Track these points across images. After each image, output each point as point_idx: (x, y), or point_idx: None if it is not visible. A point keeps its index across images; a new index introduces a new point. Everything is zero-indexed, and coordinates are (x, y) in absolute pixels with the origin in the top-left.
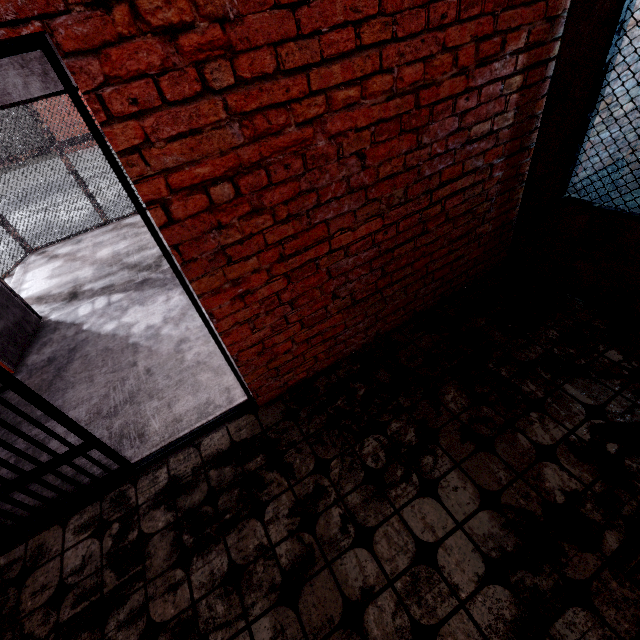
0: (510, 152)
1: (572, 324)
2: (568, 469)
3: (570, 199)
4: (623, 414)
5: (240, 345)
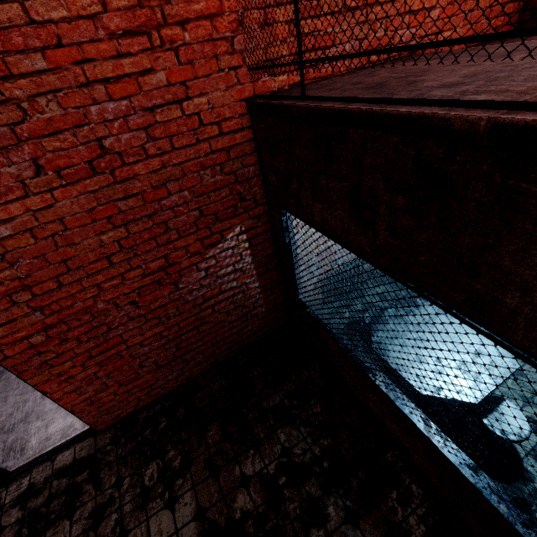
0: (259, 273)
1: (305, 379)
2: (252, 494)
3: (299, 302)
4: (300, 455)
5: (73, 403)
